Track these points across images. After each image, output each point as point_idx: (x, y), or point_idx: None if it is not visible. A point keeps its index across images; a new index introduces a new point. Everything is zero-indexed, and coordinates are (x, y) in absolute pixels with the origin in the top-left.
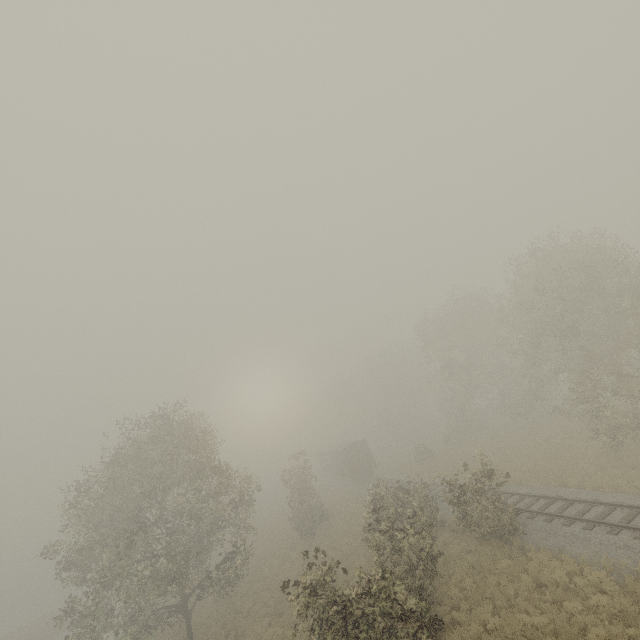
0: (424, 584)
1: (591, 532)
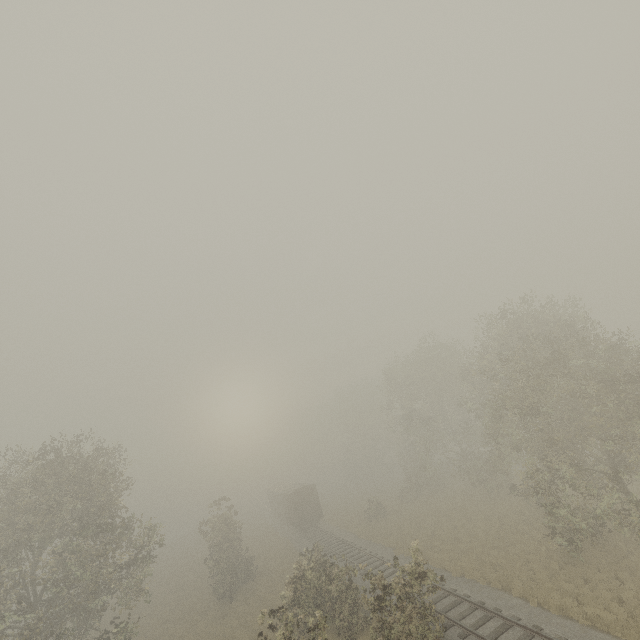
0: None
1: None
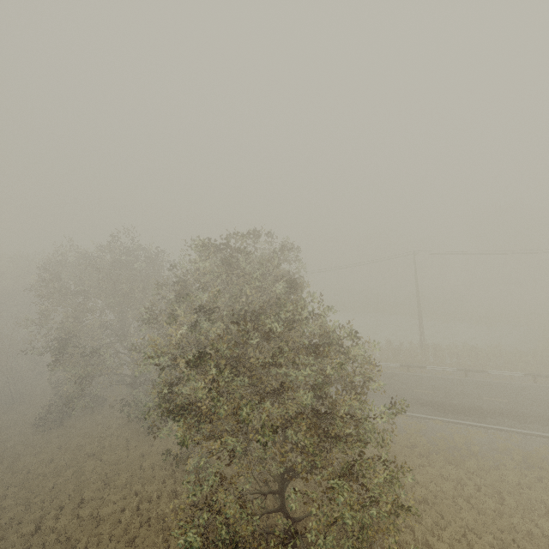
0: None
1: None
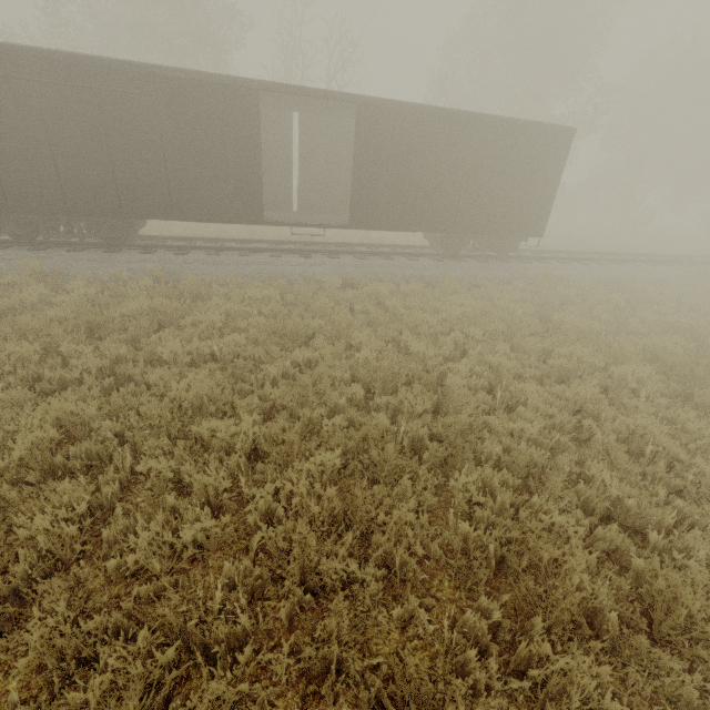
0: None
1: None
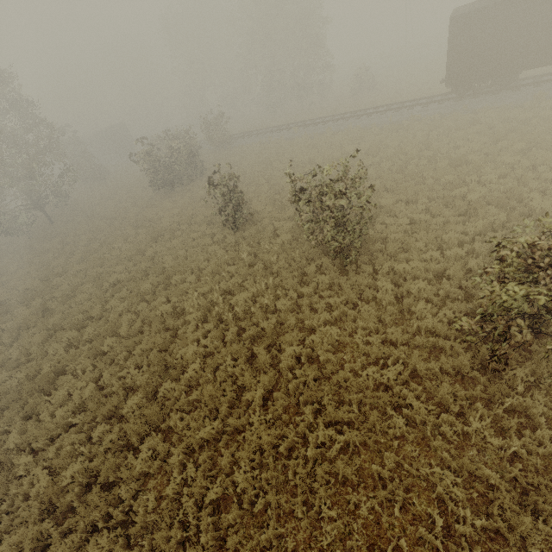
0: (194, 160)
1: (257, 137)
